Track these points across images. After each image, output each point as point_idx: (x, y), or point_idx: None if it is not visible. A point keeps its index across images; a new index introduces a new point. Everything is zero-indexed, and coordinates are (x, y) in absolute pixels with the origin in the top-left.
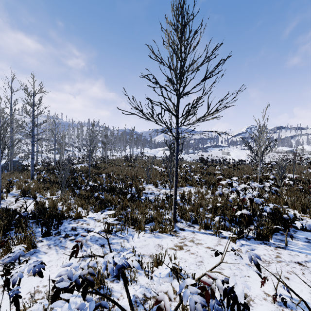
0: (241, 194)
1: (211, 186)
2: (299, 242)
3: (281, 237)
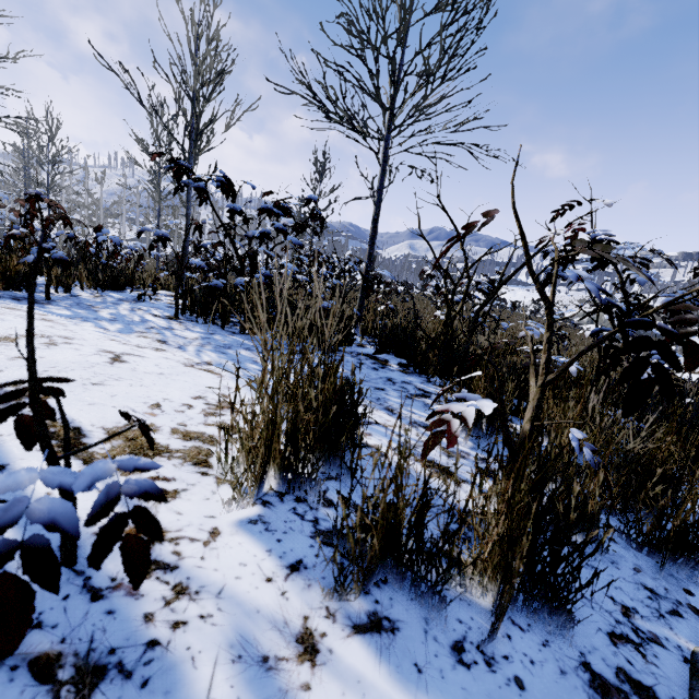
0: None
1: None
2: None
3: None
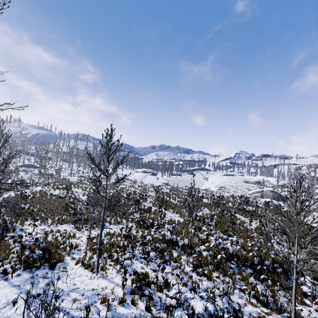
0: (92, 235)
1: (89, 224)
2: (27, 276)
3: (23, 273)
